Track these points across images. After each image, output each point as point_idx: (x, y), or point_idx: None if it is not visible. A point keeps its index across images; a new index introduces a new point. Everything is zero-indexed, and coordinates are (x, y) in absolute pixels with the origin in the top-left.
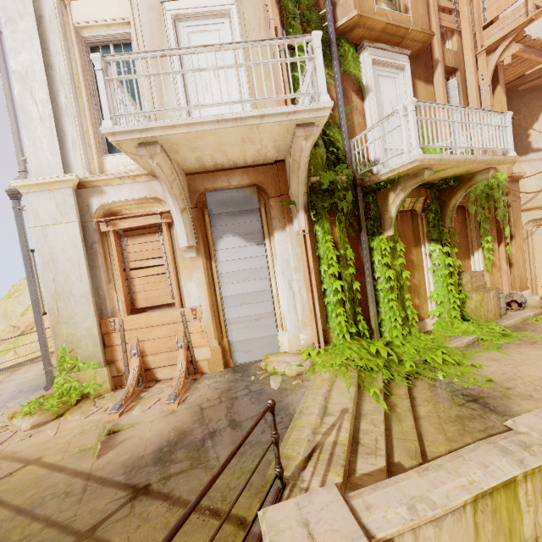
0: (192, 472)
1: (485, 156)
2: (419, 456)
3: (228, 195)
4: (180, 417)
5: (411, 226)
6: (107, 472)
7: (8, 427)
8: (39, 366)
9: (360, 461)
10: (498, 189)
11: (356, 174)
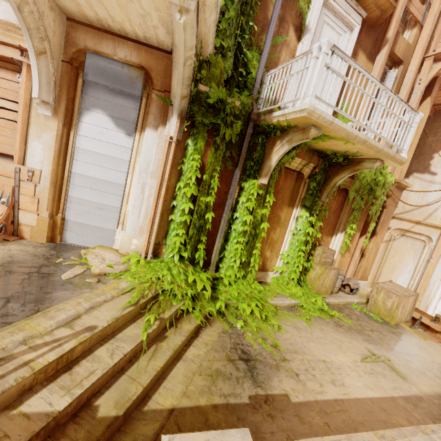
0: None
1: (377, 142)
2: (127, 406)
3: (111, 66)
4: None
5: (292, 186)
6: None
7: None
8: None
9: (41, 394)
10: (382, 187)
11: (254, 107)
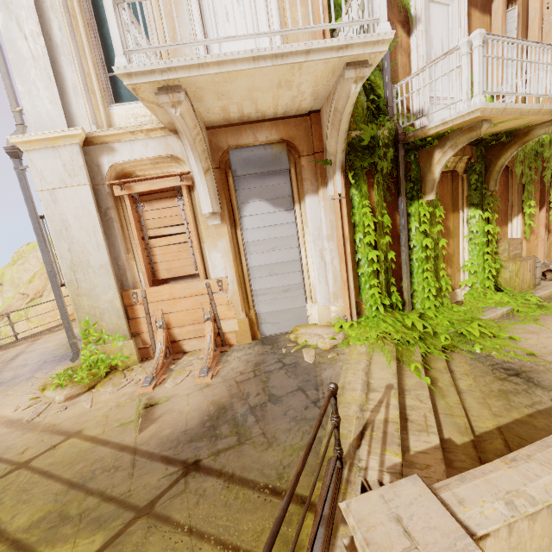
0: (241, 449)
1: None
2: (470, 432)
3: (254, 153)
4: (216, 391)
5: (450, 189)
6: (152, 446)
7: (41, 398)
8: (58, 335)
9: (412, 439)
10: (549, 146)
11: (398, 127)
